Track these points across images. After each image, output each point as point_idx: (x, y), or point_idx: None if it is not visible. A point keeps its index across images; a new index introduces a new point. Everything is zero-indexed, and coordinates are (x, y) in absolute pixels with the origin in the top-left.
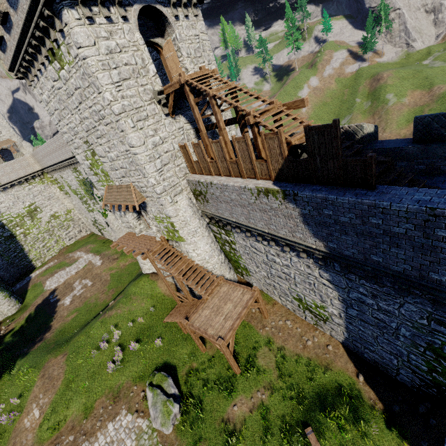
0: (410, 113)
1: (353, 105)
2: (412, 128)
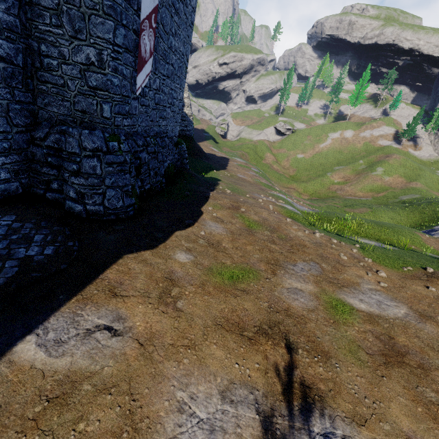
0: (379, 186)
1: (354, 162)
2: (367, 195)
